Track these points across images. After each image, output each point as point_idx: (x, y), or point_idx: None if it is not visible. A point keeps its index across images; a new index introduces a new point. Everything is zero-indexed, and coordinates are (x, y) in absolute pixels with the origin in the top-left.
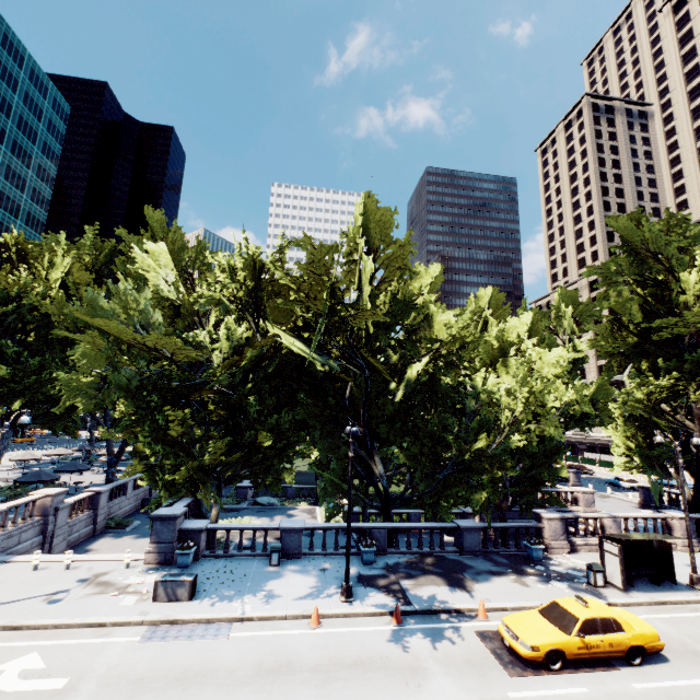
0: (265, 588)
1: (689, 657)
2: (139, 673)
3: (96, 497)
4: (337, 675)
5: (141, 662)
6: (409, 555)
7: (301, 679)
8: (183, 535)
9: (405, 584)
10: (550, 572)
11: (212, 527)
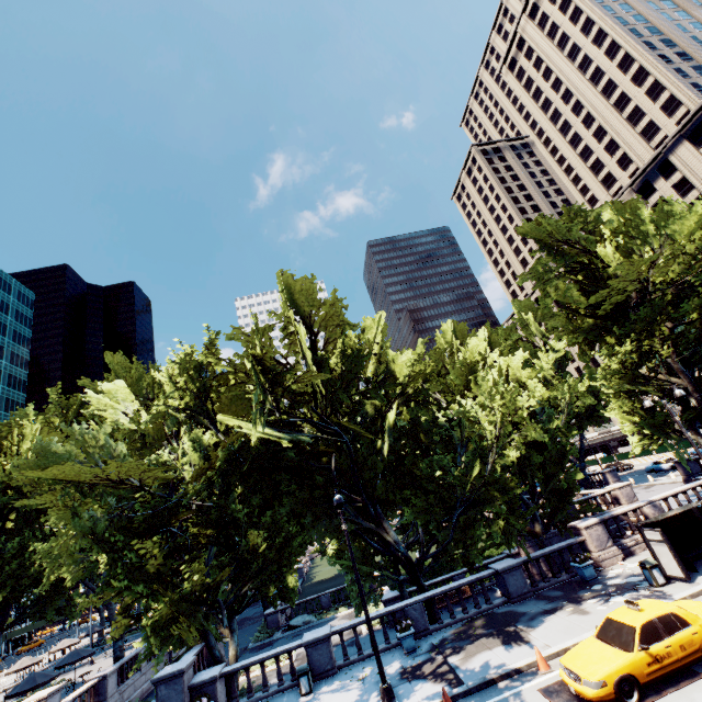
0: None
1: None
2: None
3: (102, 683)
4: None
5: None
6: (455, 624)
7: None
8: (195, 693)
9: (454, 661)
10: (608, 588)
11: (227, 671)
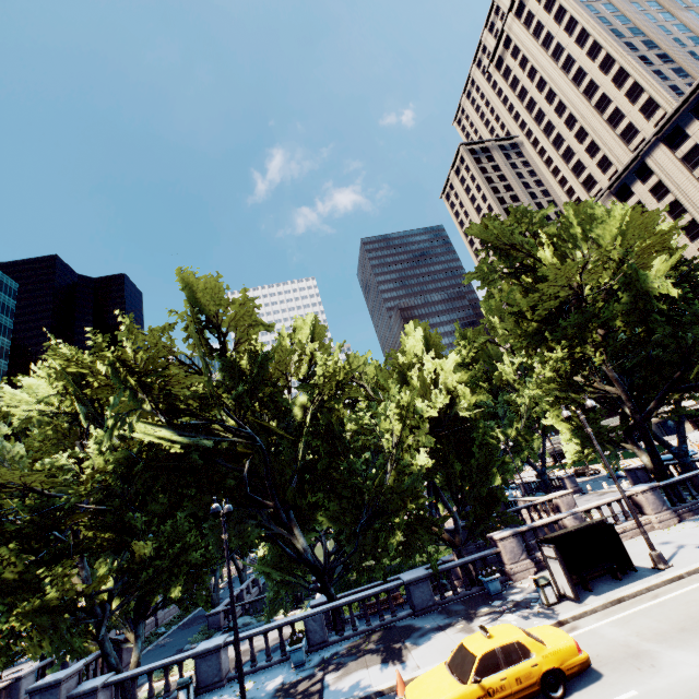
0: None
1: (628, 664)
2: None
3: (16, 685)
4: None
5: None
6: (355, 637)
7: None
8: None
9: (329, 679)
10: (506, 604)
11: (111, 681)
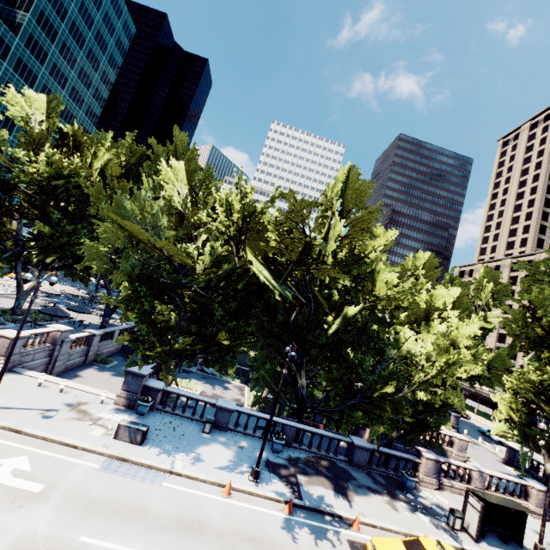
0: (195, 451)
1: None
2: (93, 496)
3: (92, 337)
4: (234, 545)
5: (96, 487)
6: (309, 453)
7: (207, 540)
8: (145, 390)
9: (300, 479)
10: (418, 503)
11: (168, 390)
